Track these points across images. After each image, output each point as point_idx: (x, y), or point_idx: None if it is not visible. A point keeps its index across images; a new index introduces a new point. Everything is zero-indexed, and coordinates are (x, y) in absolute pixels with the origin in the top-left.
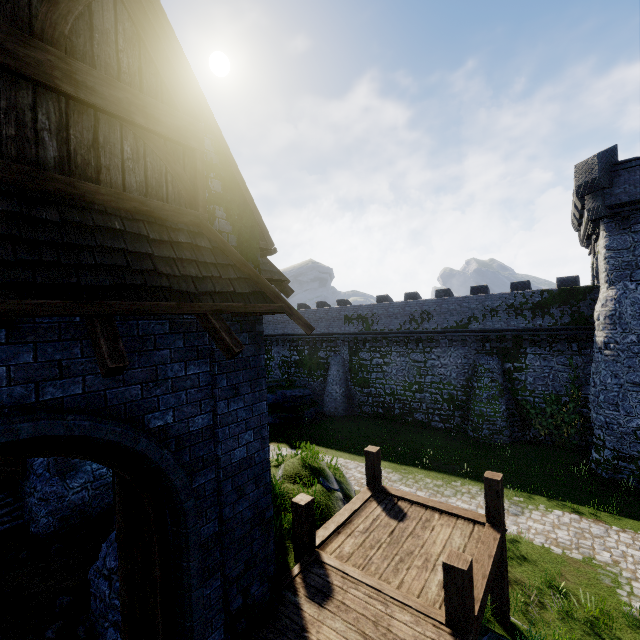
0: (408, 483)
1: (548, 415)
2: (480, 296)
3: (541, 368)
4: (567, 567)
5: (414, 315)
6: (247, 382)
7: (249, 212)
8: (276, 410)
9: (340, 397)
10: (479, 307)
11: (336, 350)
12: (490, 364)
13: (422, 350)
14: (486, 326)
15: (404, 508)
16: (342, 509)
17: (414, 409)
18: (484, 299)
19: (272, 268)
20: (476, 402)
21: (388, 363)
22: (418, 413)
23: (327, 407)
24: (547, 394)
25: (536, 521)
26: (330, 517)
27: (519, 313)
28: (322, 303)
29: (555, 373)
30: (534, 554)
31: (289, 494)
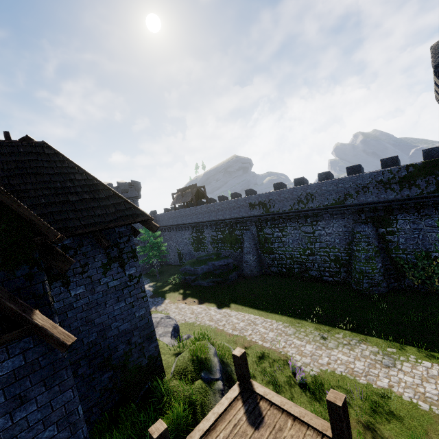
0: (300, 336)
1: (420, 268)
2: (352, 177)
3: (411, 230)
4: (433, 425)
5: (300, 198)
6: (38, 383)
7: (11, 214)
8: (209, 276)
9: (253, 263)
10: (352, 186)
11: (247, 229)
12: (366, 231)
13: (310, 224)
14: (360, 201)
15: (263, 410)
16: (210, 412)
17: (309, 268)
18: (356, 179)
19: (135, 211)
20: (356, 262)
21: (285, 235)
22: (312, 271)
23: (245, 270)
24: (418, 251)
25: (406, 373)
26: (203, 417)
27: (388, 187)
28: (235, 194)
29: (424, 234)
30: (402, 410)
31: (174, 392)
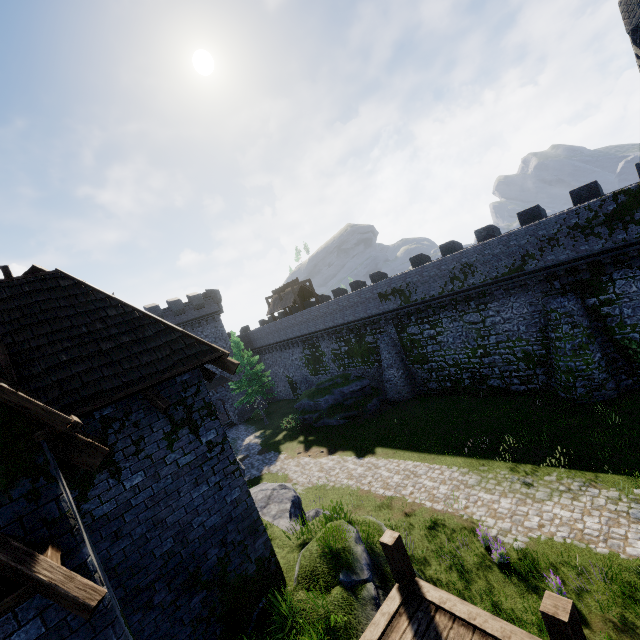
0: (488, 487)
1: None
2: (529, 227)
3: (639, 294)
4: None
5: (454, 273)
6: None
7: None
8: (338, 411)
9: (400, 380)
10: (531, 241)
11: (382, 331)
12: (565, 307)
13: (475, 309)
14: (547, 261)
15: (442, 630)
16: (360, 639)
17: (486, 376)
18: (535, 229)
19: (201, 346)
20: (559, 357)
21: (441, 332)
22: (492, 379)
23: (390, 394)
24: None
25: None
26: None
27: (589, 233)
28: (355, 283)
29: None
30: None
31: (301, 611)
